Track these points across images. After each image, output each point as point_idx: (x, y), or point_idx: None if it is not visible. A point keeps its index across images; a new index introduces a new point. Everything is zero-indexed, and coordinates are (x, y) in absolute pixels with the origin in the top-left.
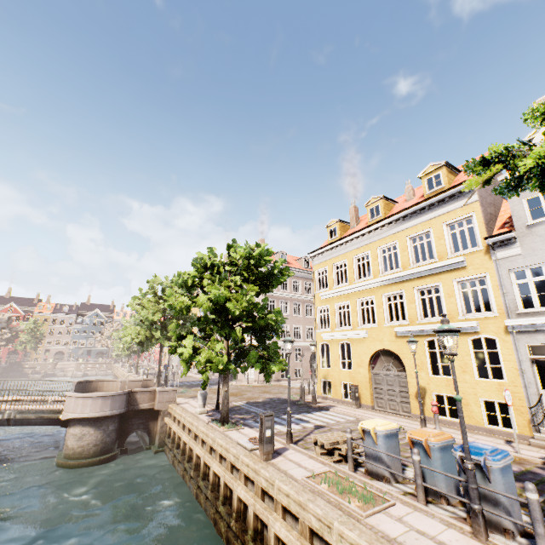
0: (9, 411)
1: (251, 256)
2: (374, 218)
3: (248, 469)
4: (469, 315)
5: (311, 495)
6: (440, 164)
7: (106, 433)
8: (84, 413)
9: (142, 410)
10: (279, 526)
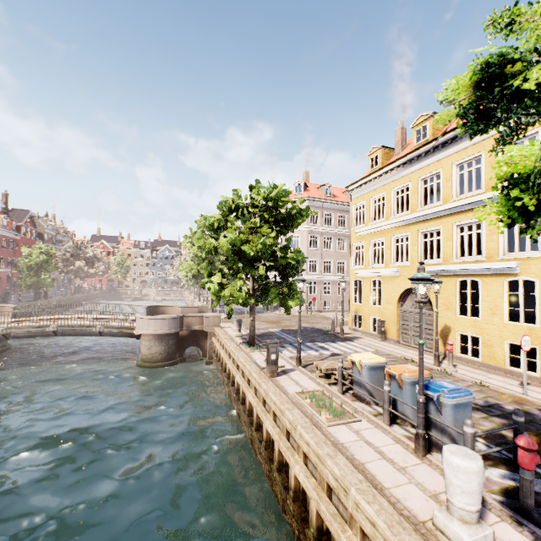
0: (99, 326)
1: (269, 198)
2: (420, 142)
3: (255, 382)
4: (511, 255)
5: (291, 405)
6: None
7: (167, 346)
8: (149, 330)
9: (194, 331)
10: (268, 424)
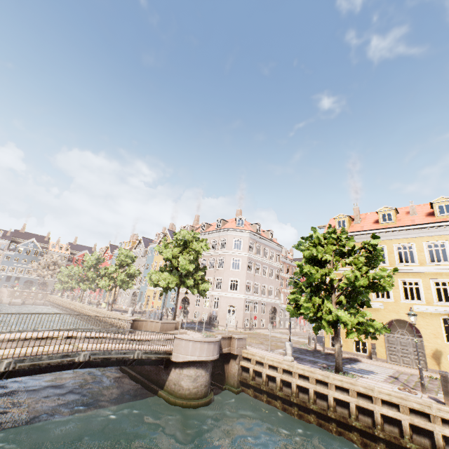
0: (138, 351)
1: (367, 244)
2: (386, 222)
3: None
4: None
5: None
6: None
7: (209, 375)
8: (202, 356)
9: (220, 354)
10: None
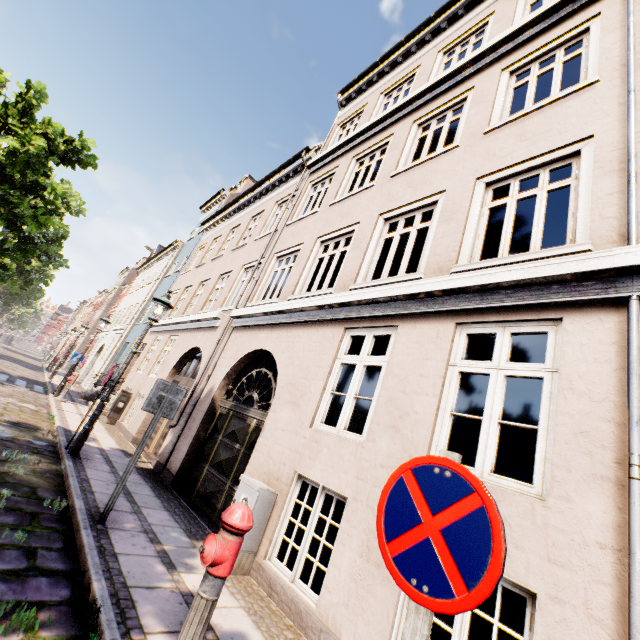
0: None
1: None
2: None
3: None
4: None
5: None
6: None
7: None
8: None
9: None
10: None
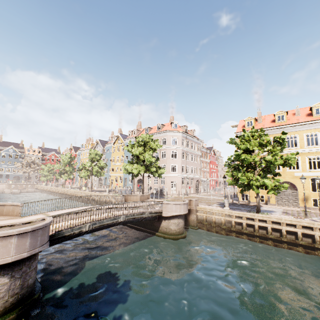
0: (146, 213)
1: (279, 138)
2: (280, 121)
3: None
4: None
5: None
6: None
7: (184, 222)
8: (181, 212)
9: None
10: None
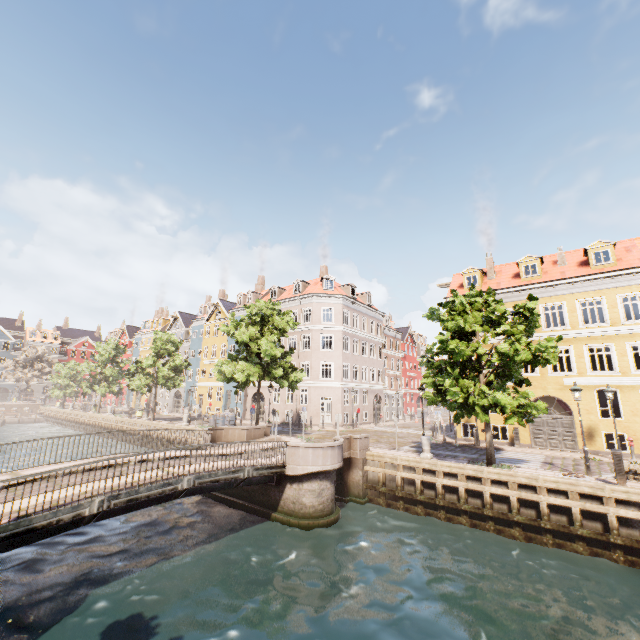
0: (248, 468)
1: (523, 308)
2: (530, 276)
3: (627, 495)
4: (639, 371)
5: None
6: (610, 243)
7: (334, 487)
8: (326, 465)
9: None
10: None
